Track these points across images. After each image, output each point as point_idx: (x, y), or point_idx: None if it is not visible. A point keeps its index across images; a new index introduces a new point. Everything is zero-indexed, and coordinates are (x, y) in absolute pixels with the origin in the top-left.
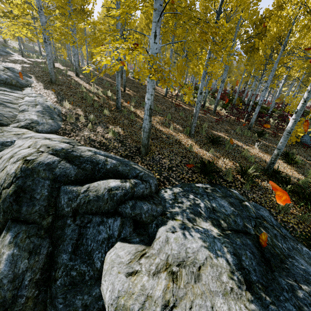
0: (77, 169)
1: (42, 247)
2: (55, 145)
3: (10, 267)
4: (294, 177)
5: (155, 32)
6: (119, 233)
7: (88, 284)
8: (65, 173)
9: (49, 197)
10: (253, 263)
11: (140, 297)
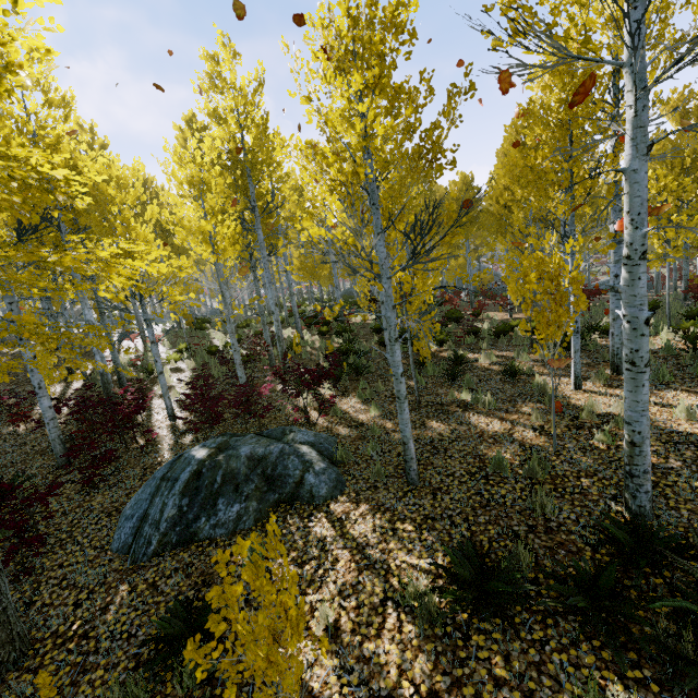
0: None
1: None
2: None
3: None
4: None
5: None
6: None
7: None
8: None
9: None
10: None
11: None
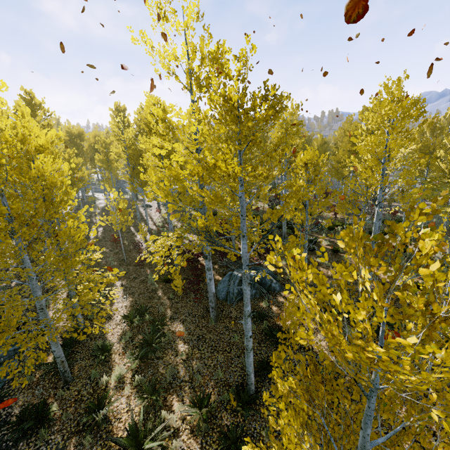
0: None
1: None
2: None
3: None
4: (107, 338)
5: None
6: None
7: None
8: None
9: None
10: None
11: None
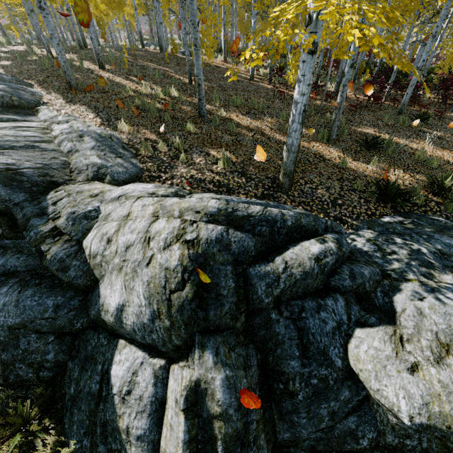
0: (254, 238)
1: (250, 357)
2: (202, 205)
3: (230, 393)
4: None
5: None
6: (348, 317)
7: (334, 389)
8: (243, 248)
9: (237, 289)
10: None
11: (450, 397)
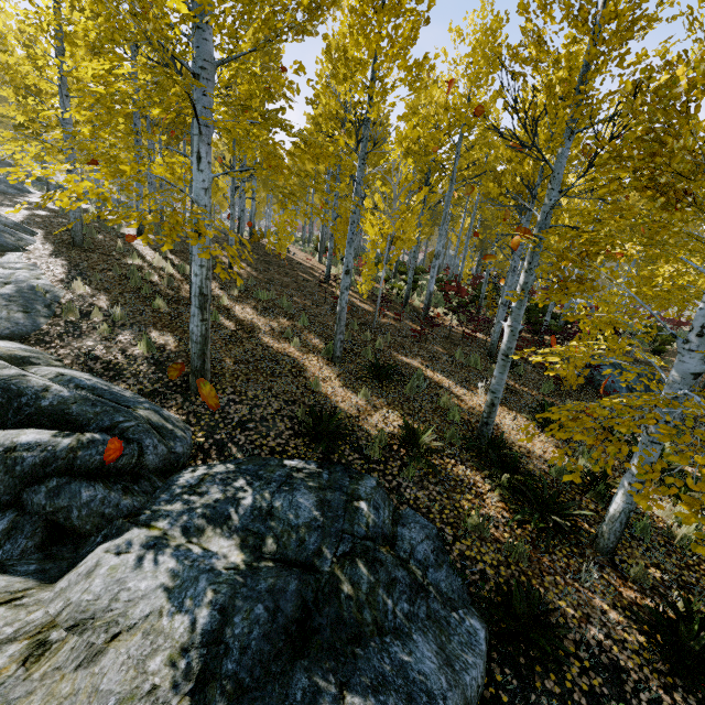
0: None
1: None
2: None
3: None
4: (546, 459)
5: (198, 152)
6: None
7: None
8: None
9: None
10: (256, 632)
11: None
